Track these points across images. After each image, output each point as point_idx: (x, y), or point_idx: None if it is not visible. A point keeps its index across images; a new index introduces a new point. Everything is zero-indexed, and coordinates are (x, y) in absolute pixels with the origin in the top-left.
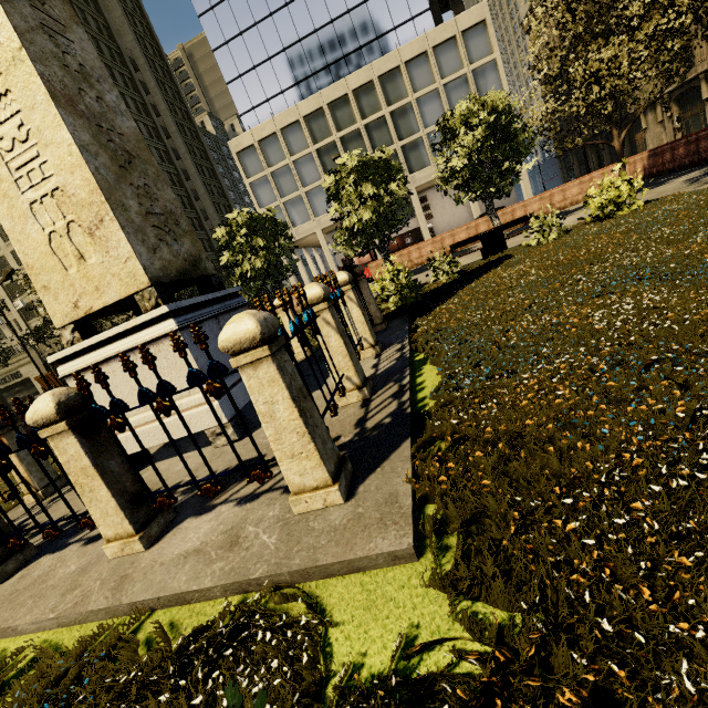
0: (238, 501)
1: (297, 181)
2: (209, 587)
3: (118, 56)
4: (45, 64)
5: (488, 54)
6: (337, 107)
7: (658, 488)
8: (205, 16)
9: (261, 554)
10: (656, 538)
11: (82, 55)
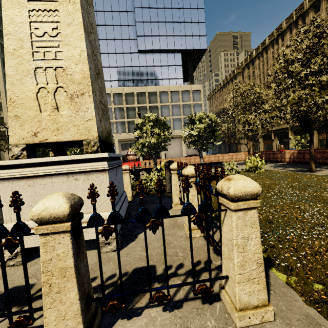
0: (163, 307)
1: (113, 116)
2: None
3: None
4: (84, 11)
5: (199, 101)
6: (140, 95)
7: None
8: None
9: None
10: None
11: (92, 19)
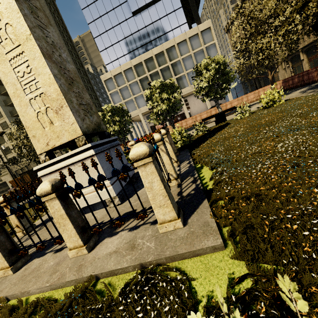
0: (129, 229)
1: (130, 93)
2: (126, 267)
3: None
4: (40, 41)
5: (212, 41)
6: (148, 62)
7: None
8: (91, 24)
9: (149, 251)
10: None
11: (53, 38)
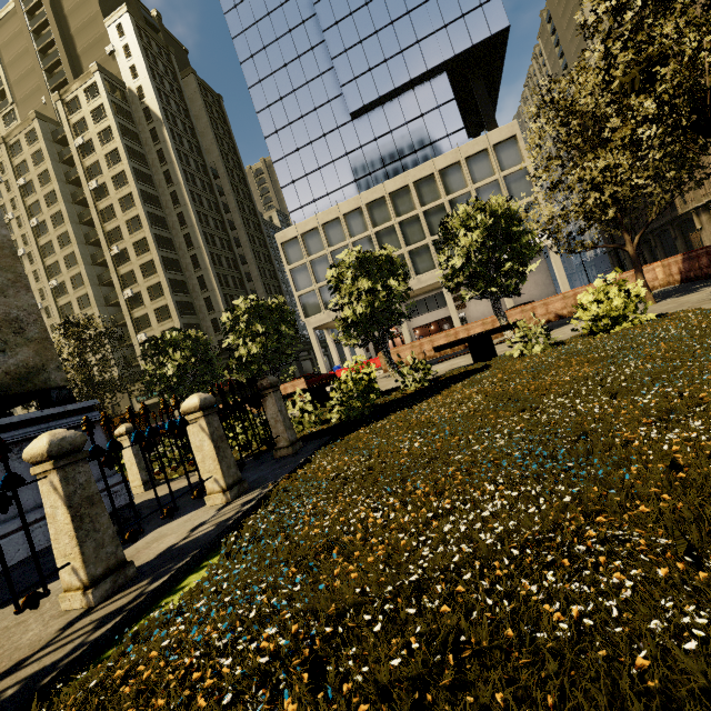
0: None
1: None
2: None
3: (203, 168)
4: None
5: (519, 163)
6: (375, 207)
7: None
8: (270, 137)
9: None
10: None
11: None
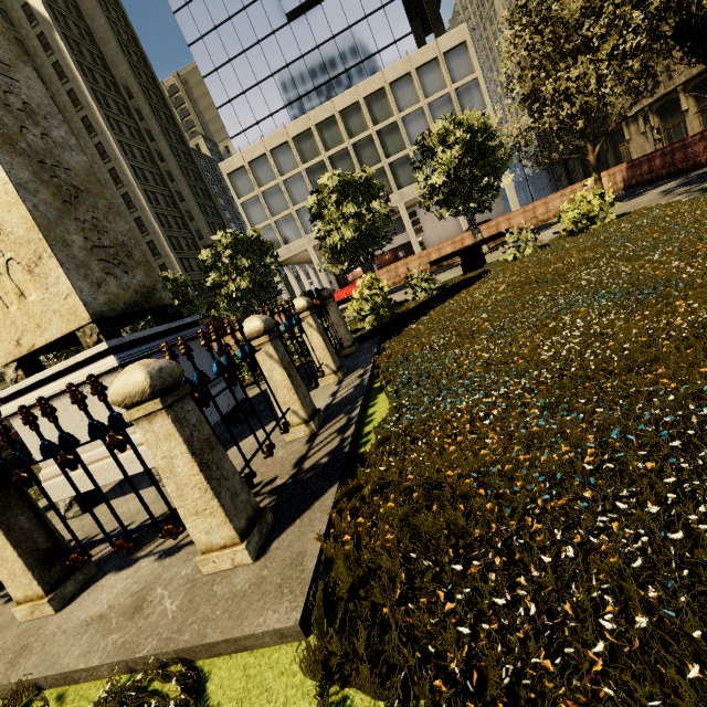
0: (160, 555)
1: (287, 200)
2: (95, 666)
3: (113, 85)
4: None
5: (470, 74)
6: (325, 128)
7: (548, 561)
8: (195, 45)
9: (157, 625)
10: (530, 629)
11: (28, 94)
